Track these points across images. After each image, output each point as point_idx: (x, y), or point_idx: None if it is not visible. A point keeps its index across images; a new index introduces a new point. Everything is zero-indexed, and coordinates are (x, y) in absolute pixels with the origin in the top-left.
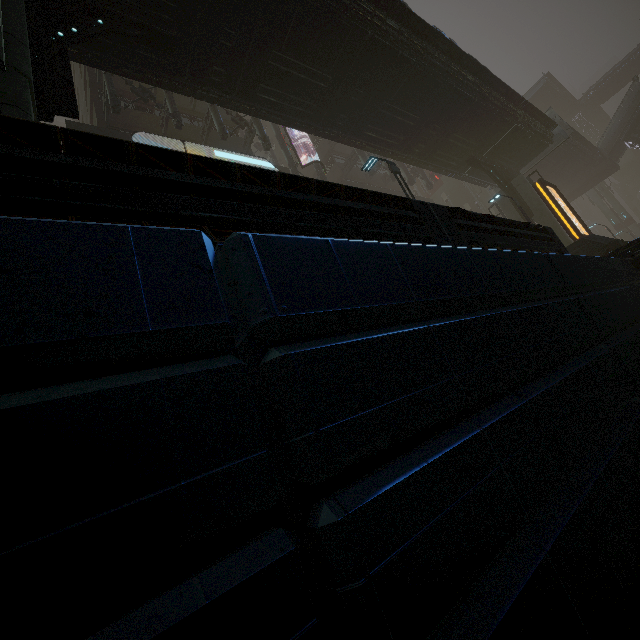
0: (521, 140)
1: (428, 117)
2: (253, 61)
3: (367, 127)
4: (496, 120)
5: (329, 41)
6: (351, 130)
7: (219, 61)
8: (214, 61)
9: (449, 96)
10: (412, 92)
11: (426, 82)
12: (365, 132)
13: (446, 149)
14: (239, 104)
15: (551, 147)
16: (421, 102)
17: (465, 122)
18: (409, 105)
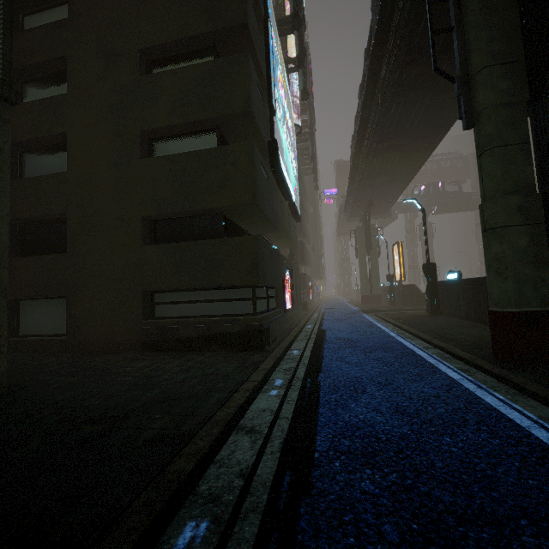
0: (384, 206)
1: (392, 173)
2: (421, 88)
3: (379, 157)
4: (395, 193)
5: (438, 115)
6: (375, 152)
7: (419, 71)
8: (419, 69)
9: (407, 173)
10: (408, 160)
11: (415, 161)
12: (375, 158)
13: (371, 190)
14: (385, 95)
15: (383, 216)
16: (401, 166)
17: (391, 186)
18: (399, 163)
